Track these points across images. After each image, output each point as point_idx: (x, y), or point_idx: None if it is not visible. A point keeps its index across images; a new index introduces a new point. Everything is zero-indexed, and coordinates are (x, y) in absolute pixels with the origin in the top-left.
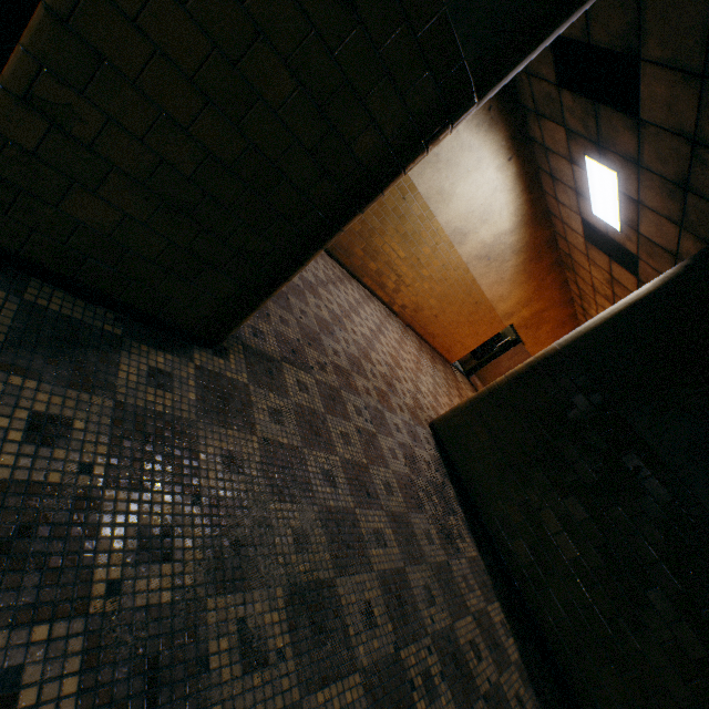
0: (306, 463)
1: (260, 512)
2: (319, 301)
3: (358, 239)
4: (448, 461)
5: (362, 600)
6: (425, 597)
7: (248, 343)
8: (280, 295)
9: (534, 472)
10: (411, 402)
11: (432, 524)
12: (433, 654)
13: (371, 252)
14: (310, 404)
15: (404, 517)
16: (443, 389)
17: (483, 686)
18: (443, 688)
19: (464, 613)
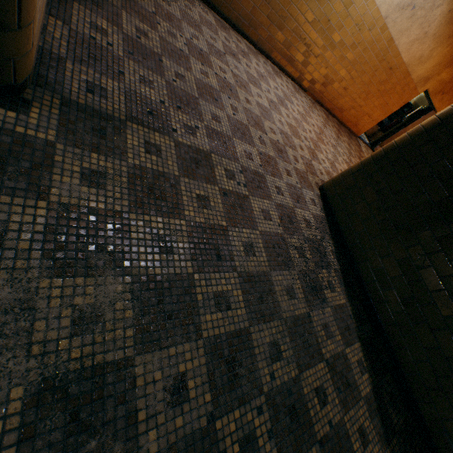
0: (129, 230)
1: (16, 294)
2: (207, 69)
3: (262, 4)
4: (332, 220)
5: (173, 375)
6: (270, 354)
7: (74, 99)
8: (150, 56)
9: (422, 233)
10: (303, 168)
11: (298, 279)
12: (264, 412)
13: (277, 18)
14: (159, 167)
15: (263, 277)
16: (343, 157)
17: (322, 430)
18: (268, 447)
19: (316, 361)
